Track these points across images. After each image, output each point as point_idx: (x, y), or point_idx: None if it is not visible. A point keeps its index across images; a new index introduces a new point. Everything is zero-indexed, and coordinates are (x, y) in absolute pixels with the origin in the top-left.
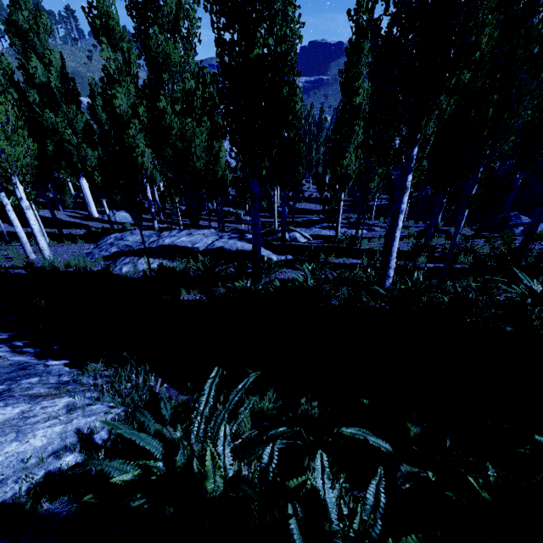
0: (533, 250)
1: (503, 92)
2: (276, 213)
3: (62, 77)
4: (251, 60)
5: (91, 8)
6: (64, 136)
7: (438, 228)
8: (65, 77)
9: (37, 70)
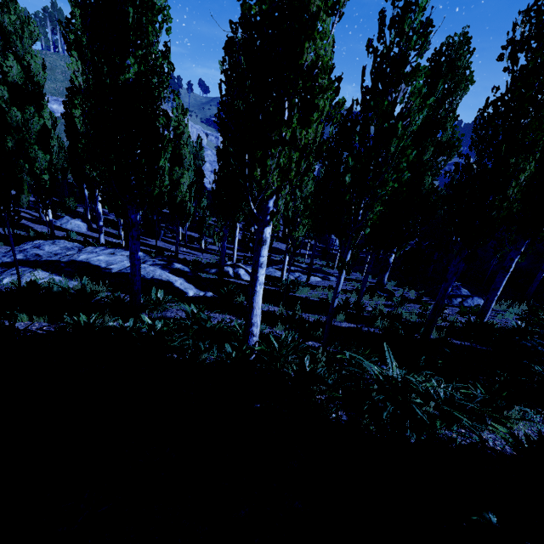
0: (456, 324)
1: (363, 161)
2: (236, 247)
3: (27, 79)
4: (122, 83)
5: (69, 24)
6: (27, 135)
7: (382, 287)
8: (30, 80)
9: (12, 70)
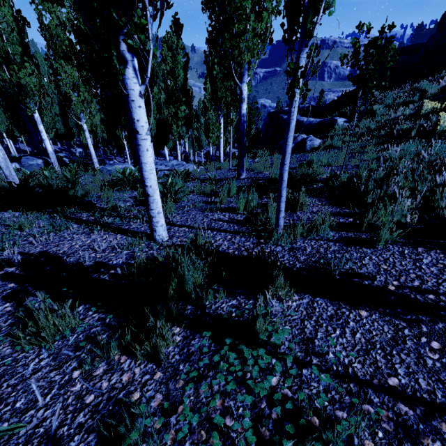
0: None
1: None
2: None
3: None
4: None
5: None
6: None
7: None
8: None
9: None
